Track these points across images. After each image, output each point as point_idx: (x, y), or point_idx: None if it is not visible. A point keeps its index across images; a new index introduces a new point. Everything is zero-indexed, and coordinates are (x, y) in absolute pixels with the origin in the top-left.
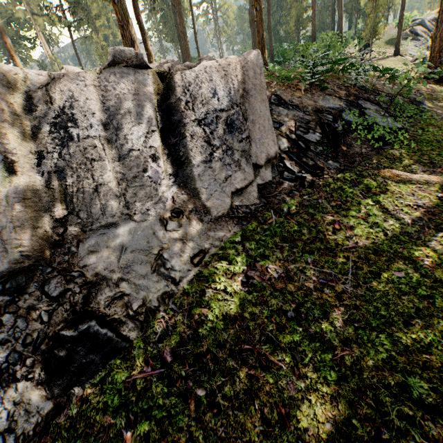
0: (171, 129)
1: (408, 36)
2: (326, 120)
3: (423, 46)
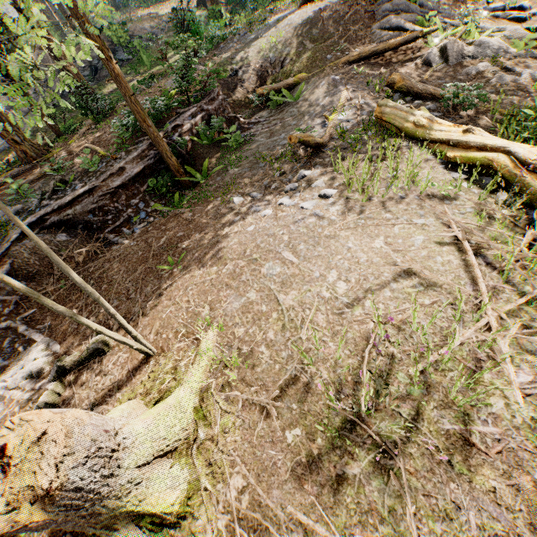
0: None
1: None
2: (94, 63)
3: None
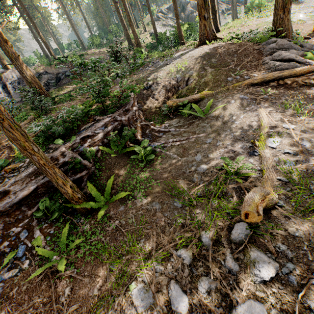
0: (5, 87)
1: (156, 19)
2: (59, 76)
3: (161, 24)
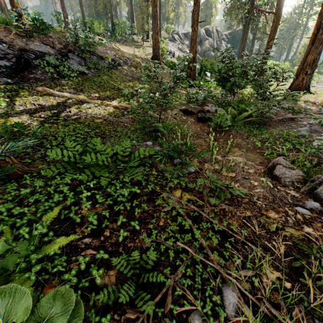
0: None
1: (171, 39)
2: (27, 56)
3: (177, 47)
